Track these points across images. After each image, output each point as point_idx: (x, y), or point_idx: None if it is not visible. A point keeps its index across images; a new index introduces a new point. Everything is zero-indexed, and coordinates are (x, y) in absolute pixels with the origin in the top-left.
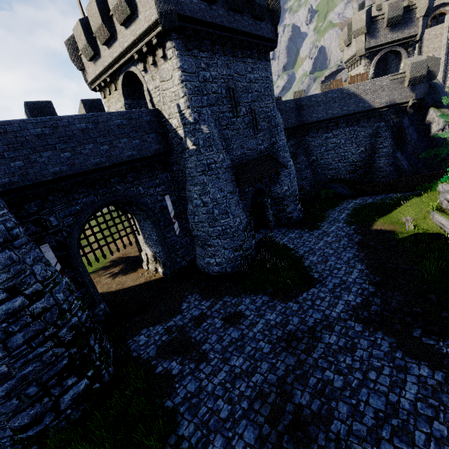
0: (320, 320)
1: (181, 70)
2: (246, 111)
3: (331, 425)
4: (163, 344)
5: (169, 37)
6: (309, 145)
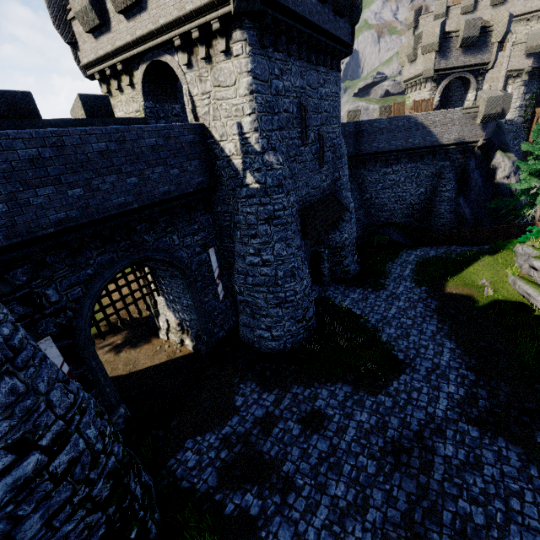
0: (426, 422)
1: (252, 76)
2: (314, 138)
3: None
4: (224, 466)
5: (239, 24)
6: (364, 180)
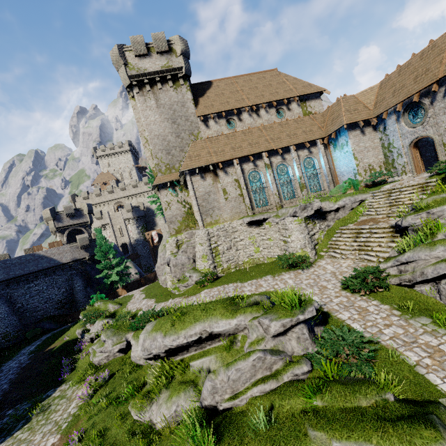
0: None
1: None
2: None
3: None
4: None
5: None
6: (13, 296)
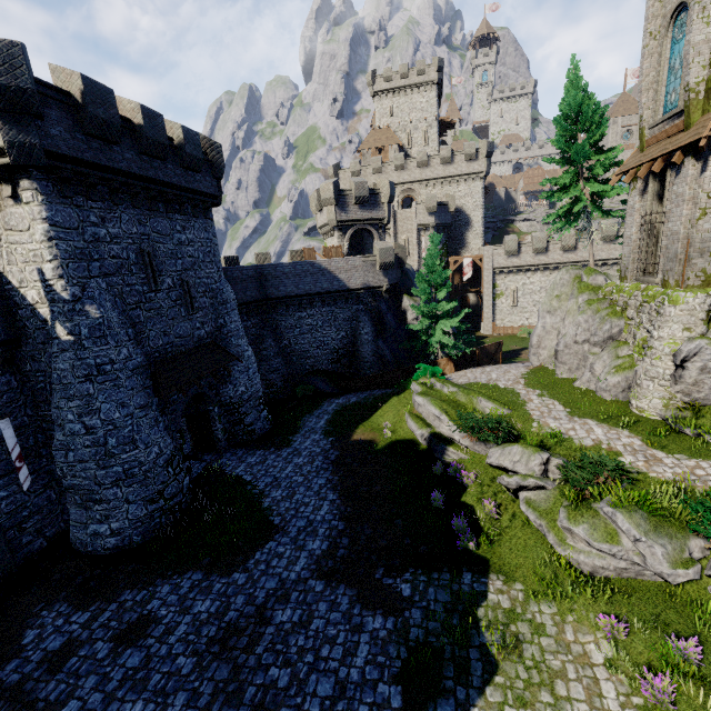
0: (275, 591)
1: (49, 223)
2: (174, 283)
3: None
4: None
5: (27, 174)
6: (279, 325)
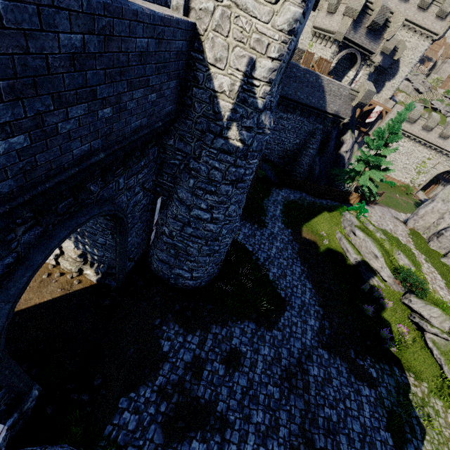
0: (302, 351)
1: (303, 8)
2: None
3: None
4: (166, 419)
5: None
6: None
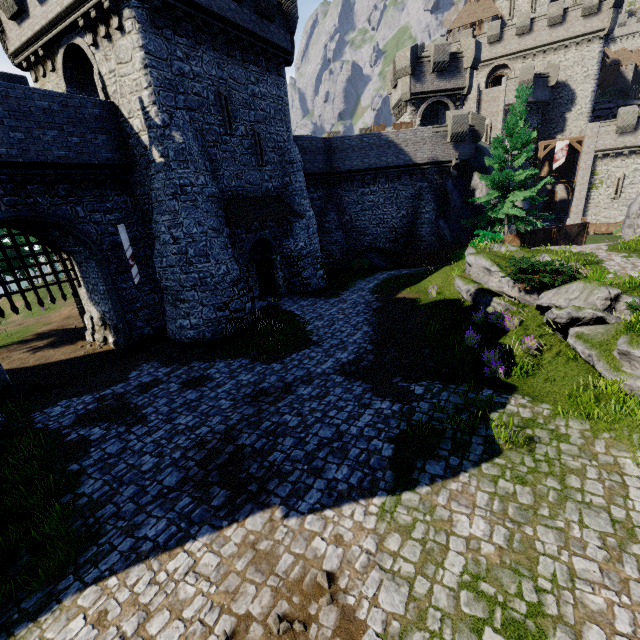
0: (302, 377)
1: (144, 51)
2: (246, 132)
3: (270, 456)
4: (86, 413)
5: (127, 3)
6: (342, 201)
